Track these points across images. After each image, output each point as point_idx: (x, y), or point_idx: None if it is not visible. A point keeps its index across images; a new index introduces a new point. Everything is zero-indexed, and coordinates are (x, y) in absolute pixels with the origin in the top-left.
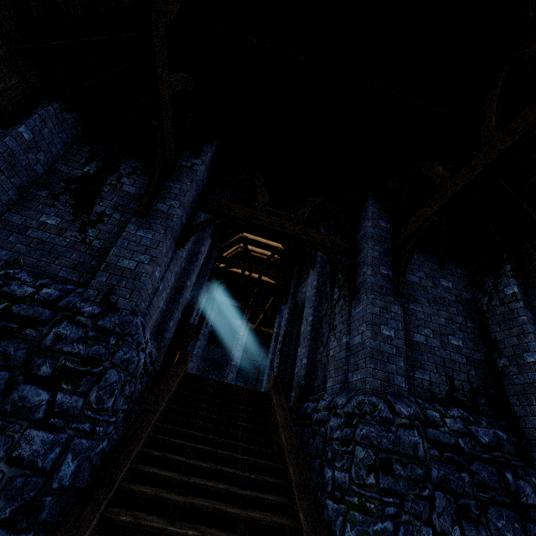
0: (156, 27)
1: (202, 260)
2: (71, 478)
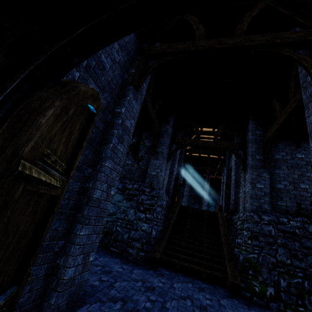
0: (148, 105)
1: (178, 156)
2: (155, 235)
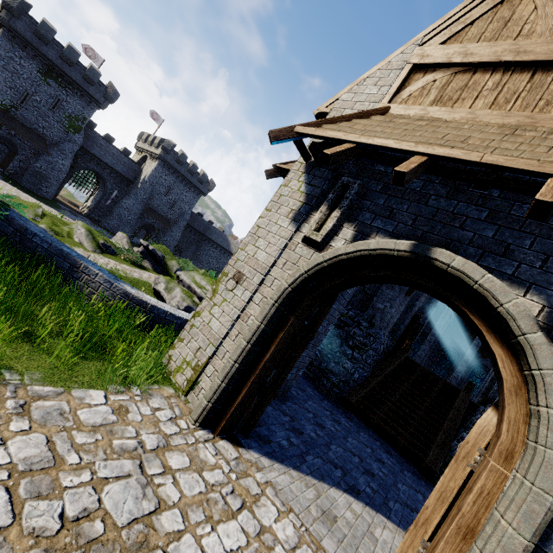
0: None
1: None
2: (357, 379)
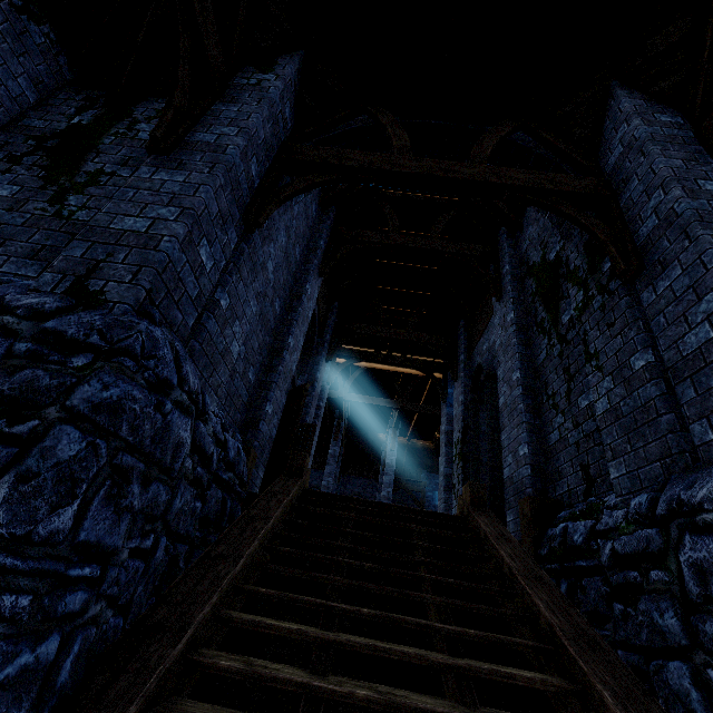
0: None
1: (310, 310)
2: None
